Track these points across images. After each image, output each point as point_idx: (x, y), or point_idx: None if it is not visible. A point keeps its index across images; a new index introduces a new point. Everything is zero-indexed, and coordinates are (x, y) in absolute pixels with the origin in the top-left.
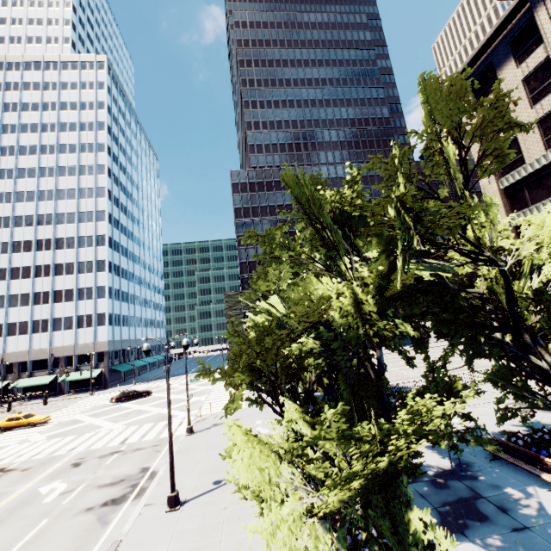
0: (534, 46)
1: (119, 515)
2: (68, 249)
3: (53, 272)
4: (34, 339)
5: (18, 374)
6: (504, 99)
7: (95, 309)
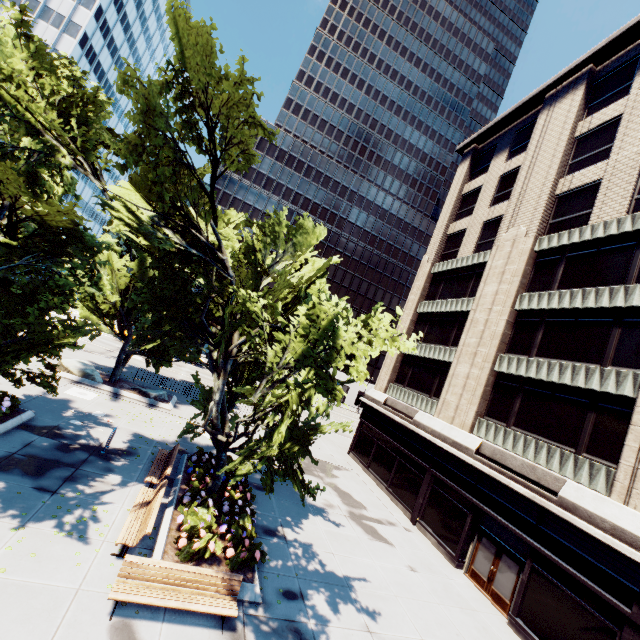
0: (524, 148)
1: None
2: None
3: None
4: None
5: None
6: (482, 187)
7: None
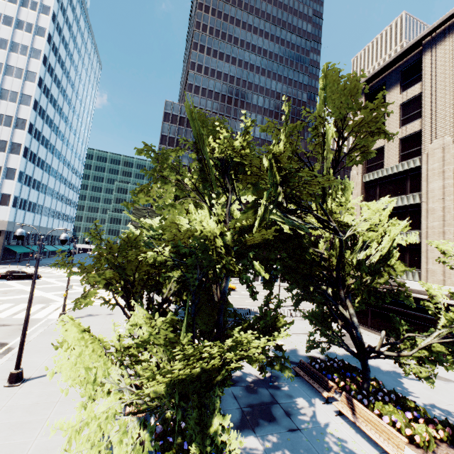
0: (415, 81)
1: None
2: None
3: None
4: None
5: None
6: (385, 115)
7: (1, 188)
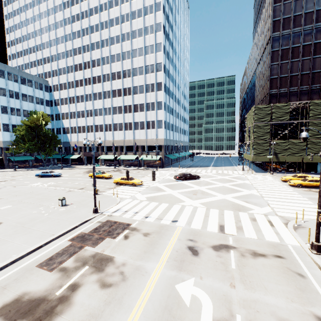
0: None
1: None
2: (139, 75)
3: (132, 92)
4: (125, 134)
5: (120, 152)
6: None
7: (156, 117)
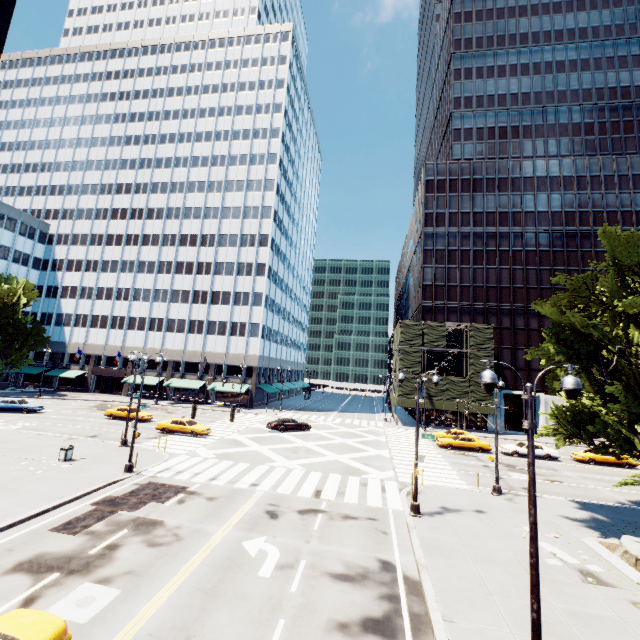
0: None
1: None
2: (230, 247)
3: (214, 271)
4: (189, 339)
5: (171, 373)
6: None
7: (250, 317)
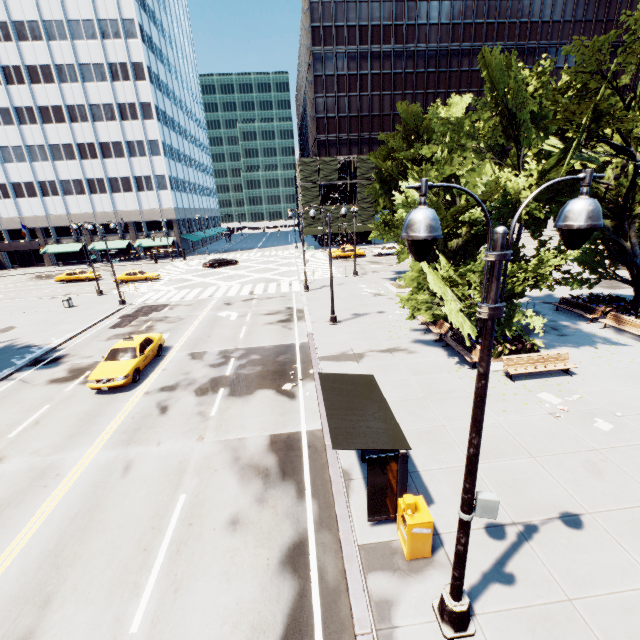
0: None
1: (295, 326)
2: (100, 82)
3: (91, 116)
4: (94, 201)
5: (90, 238)
6: None
7: (153, 170)
